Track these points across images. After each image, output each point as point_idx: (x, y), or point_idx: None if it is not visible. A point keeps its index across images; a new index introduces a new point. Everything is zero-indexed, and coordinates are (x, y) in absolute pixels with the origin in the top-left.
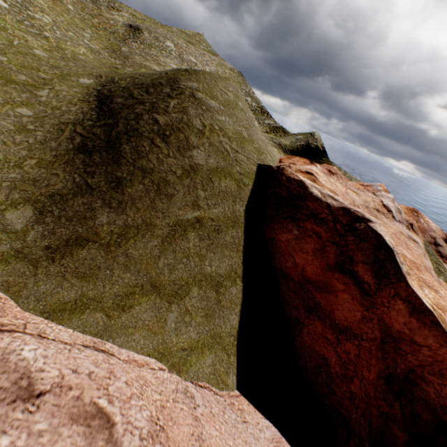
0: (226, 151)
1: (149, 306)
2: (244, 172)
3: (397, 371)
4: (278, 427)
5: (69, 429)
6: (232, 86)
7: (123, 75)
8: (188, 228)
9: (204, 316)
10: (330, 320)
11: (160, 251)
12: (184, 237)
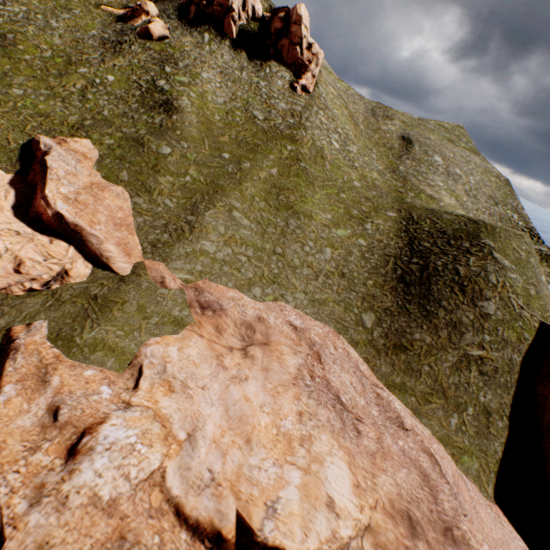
0: (513, 305)
1: (440, 407)
2: (526, 326)
3: None
4: (527, 546)
5: (422, 454)
6: (527, 242)
7: (417, 211)
8: (472, 361)
9: (474, 432)
10: None
11: (450, 371)
12: (467, 367)
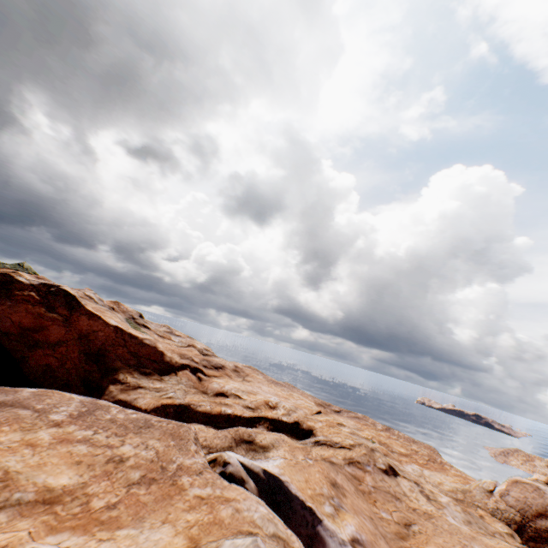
0: None
1: None
2: None
3: (92, 351)
4: None
5: None
6: None
7: None
8: None
9: None
10: (48, 344)
11: None
12: None
